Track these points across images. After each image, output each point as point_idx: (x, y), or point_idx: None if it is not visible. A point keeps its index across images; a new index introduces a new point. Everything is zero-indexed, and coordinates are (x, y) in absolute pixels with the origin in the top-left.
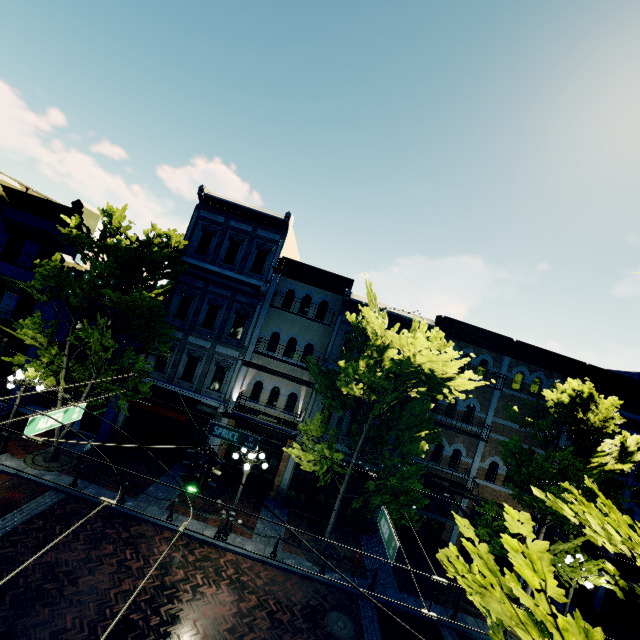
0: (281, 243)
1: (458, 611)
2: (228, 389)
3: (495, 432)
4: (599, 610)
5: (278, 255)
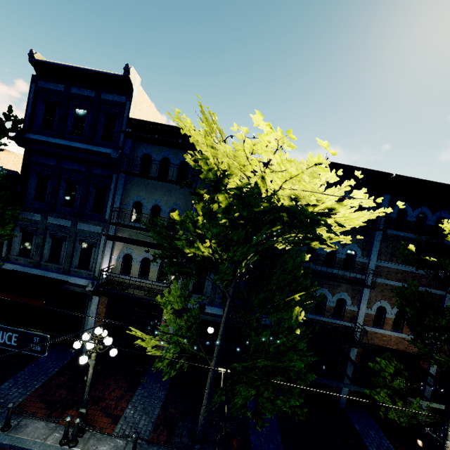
0: (128, 104)
1: None
2: (96, 266)
3: (380, 276)
4: None
5: (126, 118)
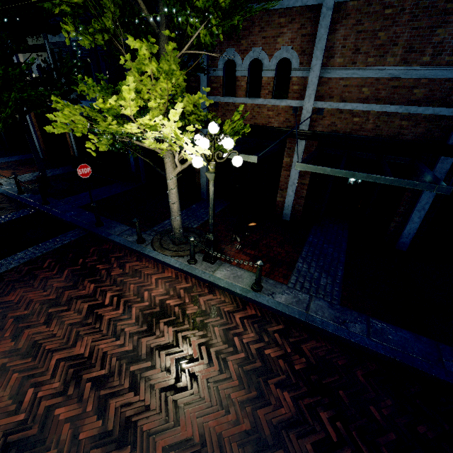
0: None
1: (122, 223)
2: None
3: None
4: (405, 251)
5: None
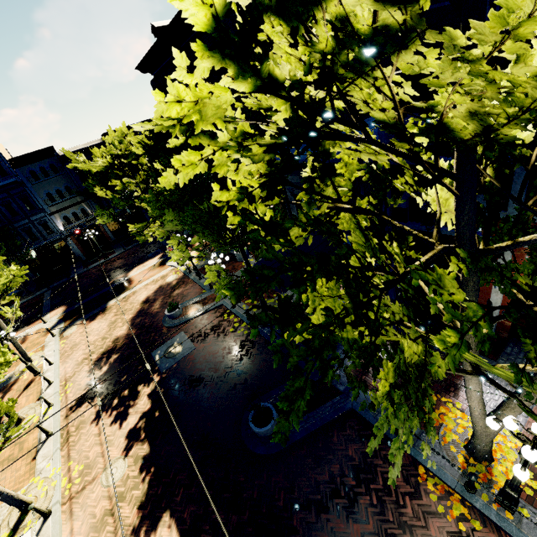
0: None
1: None
2: (56, 229)
3: None
4: None
5: (6, 160)
